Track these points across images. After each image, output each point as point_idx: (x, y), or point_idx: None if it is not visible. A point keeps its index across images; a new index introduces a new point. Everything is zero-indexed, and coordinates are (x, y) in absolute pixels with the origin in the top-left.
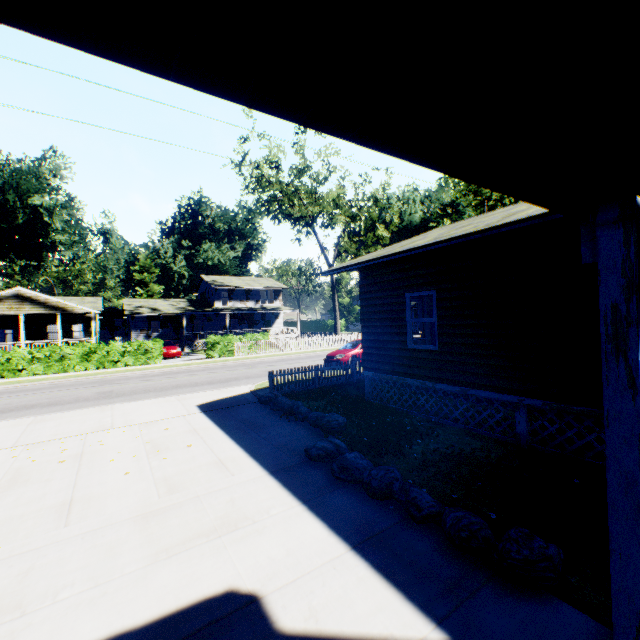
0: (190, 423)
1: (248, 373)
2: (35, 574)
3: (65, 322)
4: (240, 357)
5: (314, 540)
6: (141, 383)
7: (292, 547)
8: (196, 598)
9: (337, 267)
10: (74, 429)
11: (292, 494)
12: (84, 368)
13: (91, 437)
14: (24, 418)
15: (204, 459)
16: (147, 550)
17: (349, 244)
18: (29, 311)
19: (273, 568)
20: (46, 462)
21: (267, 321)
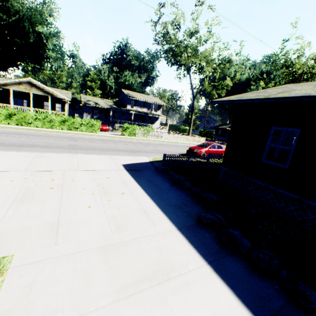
0: (120, 176)
1: (145, 149)
2: (36, 289)
3: (52, 101)
4: (138, 138)
5: (229, 307)
6: (90, 143)
7: (215, 311)
8: None
9: (227, 99)
10: (57, 166)
11: (198, 252)
12: (61, 128)
13: (67, 174)
14: (31, 152)
15: (134, 206)
16: (111, 284)
17: (208, 86)
18: (35, 92)
19: None
20: (43, 186)
21: (152, 121)
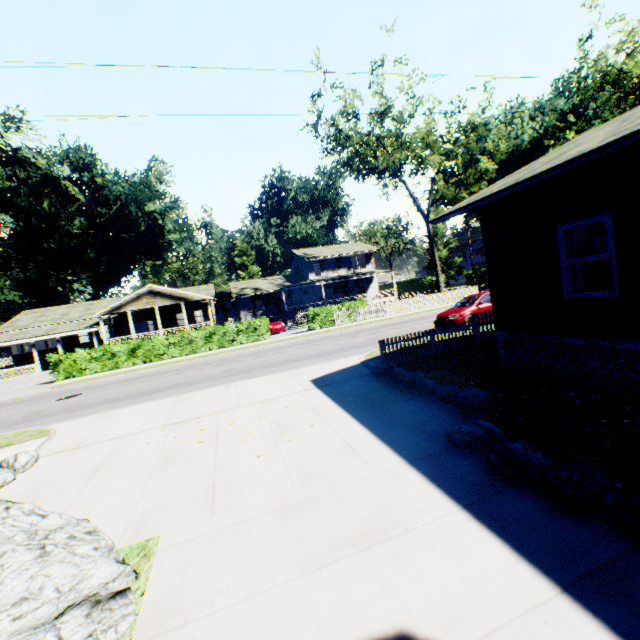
0: (307, 400)
1: (353, 343)
2: (192, 571)
3: (188, 310)
4: (341, 326)
5: (497, 568)
6: (256, 360)
7: (469, 576)
8: (361, 638)
9: (453, 209)
10: (207, 408)
11: (445, 494)
12: (208, 349)
13: (222, 416)
14: (169, 398)
15: (330, 442)
16: (293, 556)
17: (445, 187)
18: (161, 304)
19: (451, 607)
20: (189, 442)
21: (361, 287)
